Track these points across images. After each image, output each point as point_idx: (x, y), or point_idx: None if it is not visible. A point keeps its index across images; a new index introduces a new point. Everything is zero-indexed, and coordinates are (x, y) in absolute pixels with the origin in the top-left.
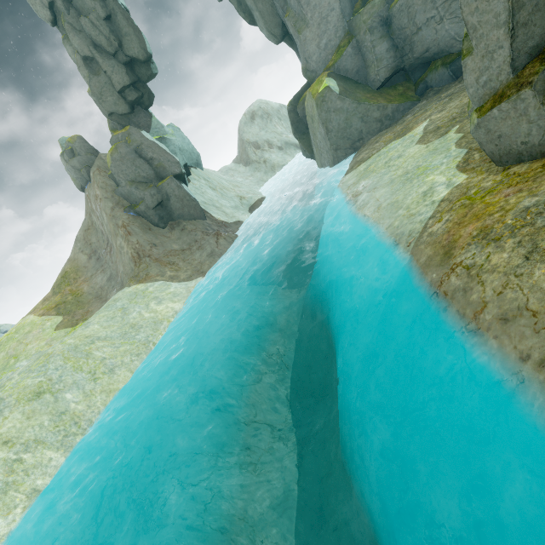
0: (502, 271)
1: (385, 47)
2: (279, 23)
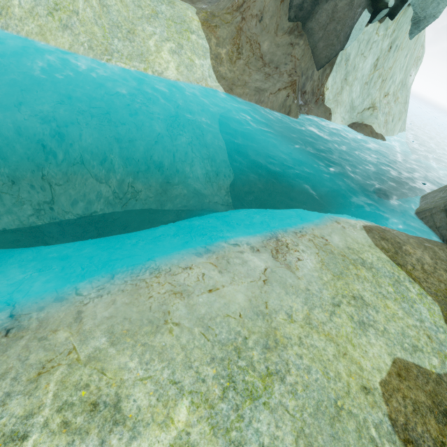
0: None
1: None
2: None
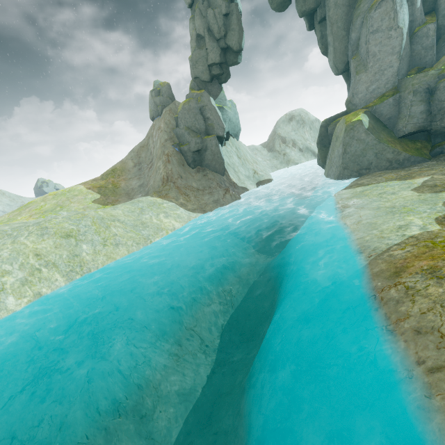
0: (433, 299)
1: (421, 109)
2: (345, 61)
